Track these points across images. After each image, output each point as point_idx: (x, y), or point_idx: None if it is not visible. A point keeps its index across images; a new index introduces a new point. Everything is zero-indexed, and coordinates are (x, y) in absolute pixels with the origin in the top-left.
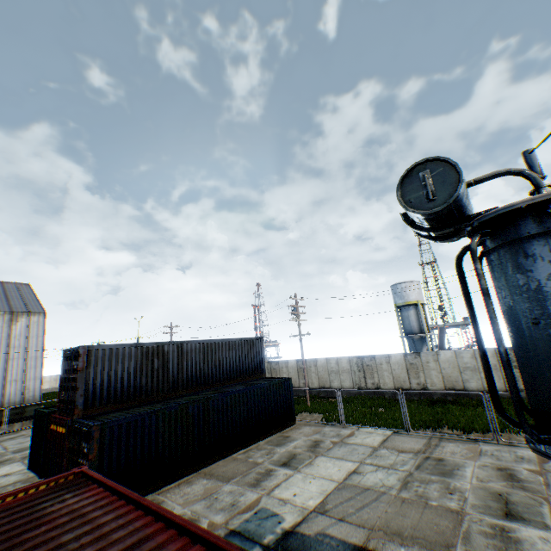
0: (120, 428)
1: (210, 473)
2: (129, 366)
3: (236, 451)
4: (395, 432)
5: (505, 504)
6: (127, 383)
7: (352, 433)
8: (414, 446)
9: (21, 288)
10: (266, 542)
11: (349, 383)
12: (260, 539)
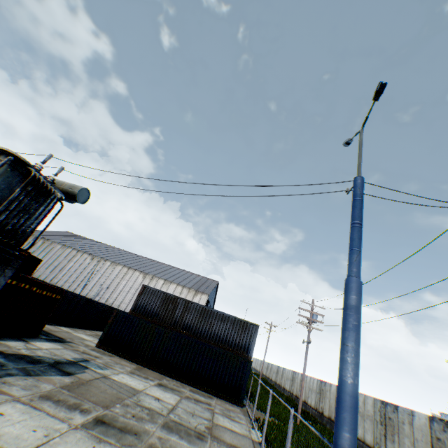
0: (124, 317)
1: (142, 368)
2: (157, 301)
3: (173, 378)
4: (260, 442)
5: (117, 427)
6: (153, 309)
7: (238, 421)
8: (227, 438)
9: (212, 282)
10: (79, 362)
11: (369, 436)
12: (82, 362)
